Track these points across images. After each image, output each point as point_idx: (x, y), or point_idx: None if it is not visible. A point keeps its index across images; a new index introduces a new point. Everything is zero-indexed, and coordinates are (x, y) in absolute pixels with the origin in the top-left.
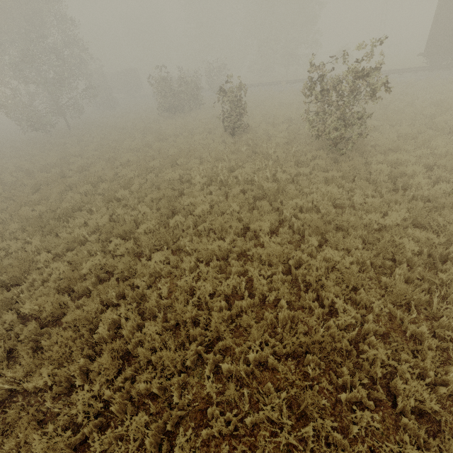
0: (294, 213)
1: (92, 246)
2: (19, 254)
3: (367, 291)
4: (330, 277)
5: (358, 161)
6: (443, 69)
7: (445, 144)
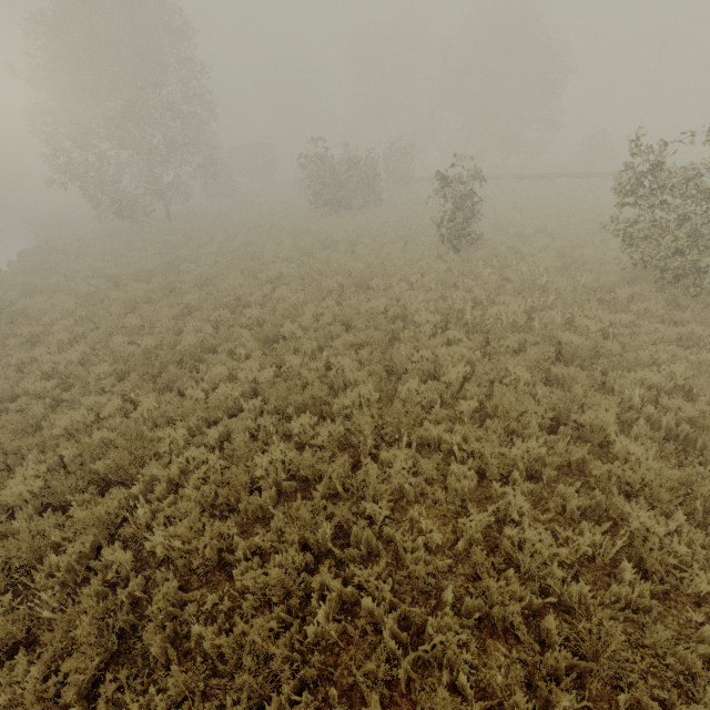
0: (645, 397)
1: (257, 422)
2: (117, 421)
3: None
4: None
5: None
6: None
7: None
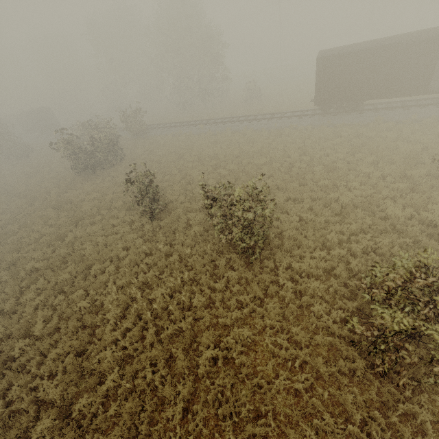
0: (209, 368)
1: None
2: None
3: None
4: None
5: (268, 264)
6: (332, 113)
7: (338, 236)
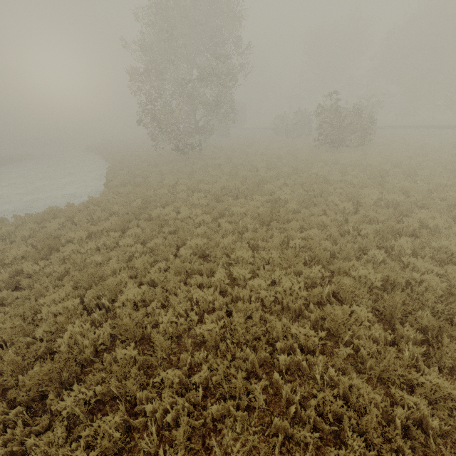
0: None
1: None
2: None
3: None
4: None
5: None
6: None
7: None
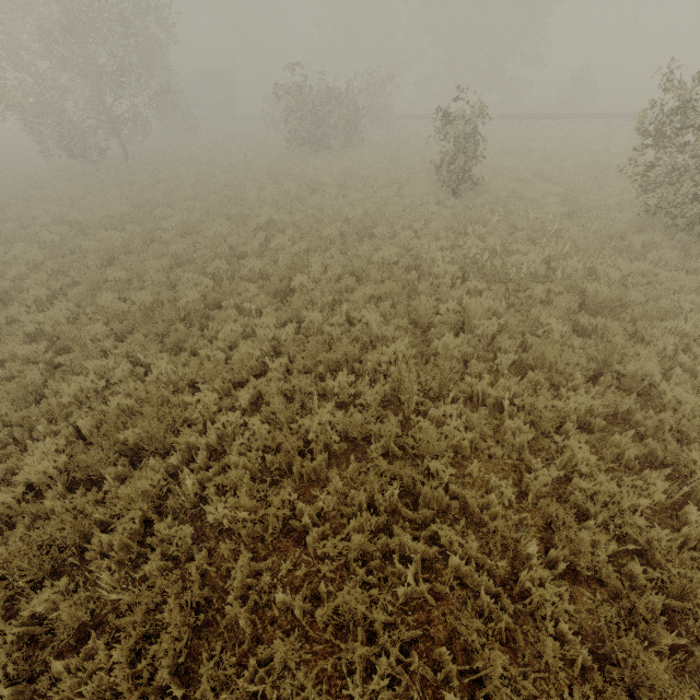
0: (676, 345)
1: (292, 382)
2: (131, 386)
3: None
4: None
5: None
6: None
7: None
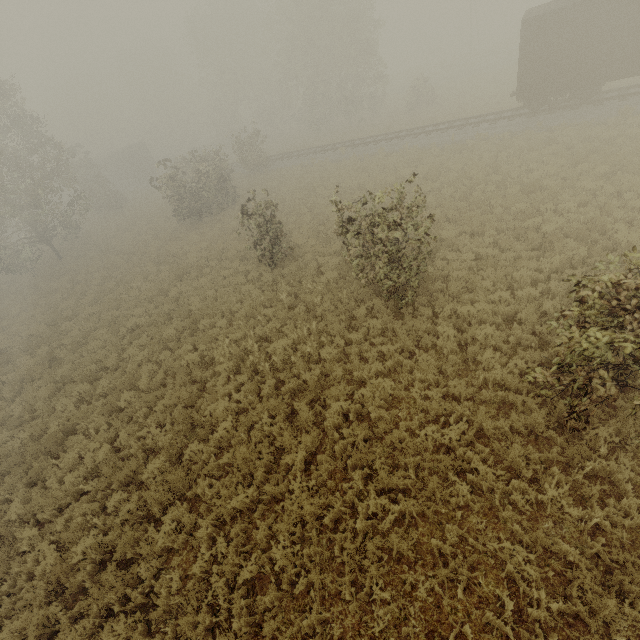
0: (339, 422)
1: (87, 507)
2: None
3: (413, 563)
4: (370, 547)
5: (424, 312)
6: (546, 111)
7: (531, 274)
